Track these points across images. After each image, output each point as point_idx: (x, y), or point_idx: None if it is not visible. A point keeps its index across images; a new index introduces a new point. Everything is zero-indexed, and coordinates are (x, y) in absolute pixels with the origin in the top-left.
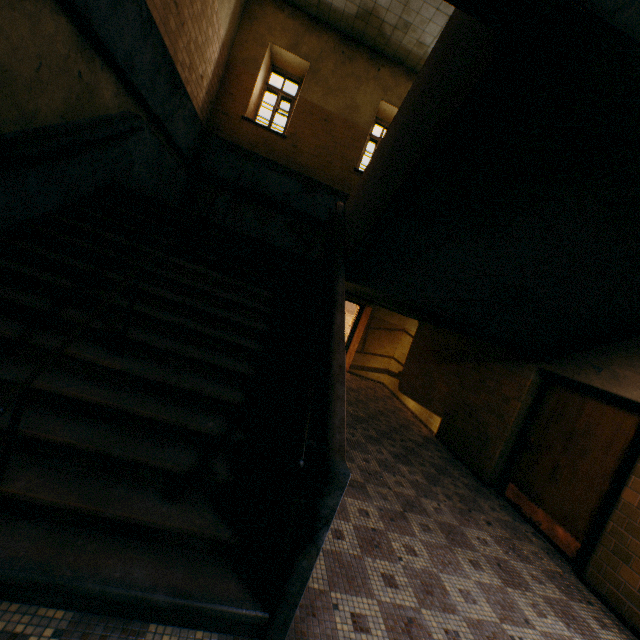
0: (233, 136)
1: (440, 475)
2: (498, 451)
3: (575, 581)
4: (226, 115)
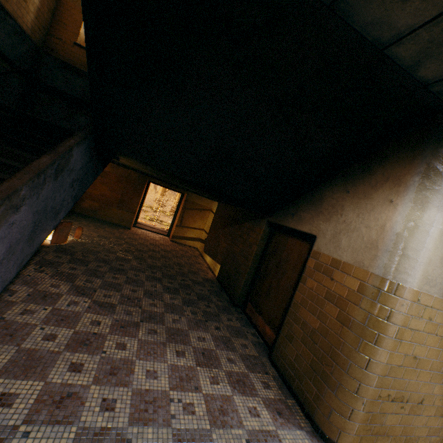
0: (67, 57)
1: (199, 300)
2: (243, 281)
3: (265, 360)
4: (60, 40)
